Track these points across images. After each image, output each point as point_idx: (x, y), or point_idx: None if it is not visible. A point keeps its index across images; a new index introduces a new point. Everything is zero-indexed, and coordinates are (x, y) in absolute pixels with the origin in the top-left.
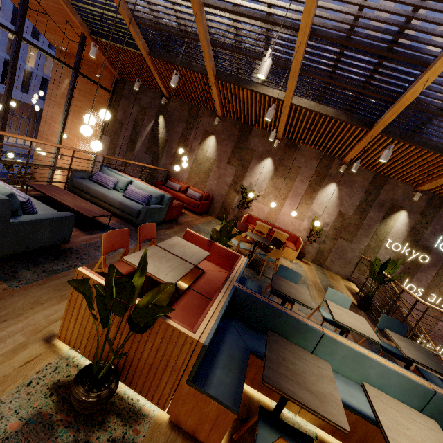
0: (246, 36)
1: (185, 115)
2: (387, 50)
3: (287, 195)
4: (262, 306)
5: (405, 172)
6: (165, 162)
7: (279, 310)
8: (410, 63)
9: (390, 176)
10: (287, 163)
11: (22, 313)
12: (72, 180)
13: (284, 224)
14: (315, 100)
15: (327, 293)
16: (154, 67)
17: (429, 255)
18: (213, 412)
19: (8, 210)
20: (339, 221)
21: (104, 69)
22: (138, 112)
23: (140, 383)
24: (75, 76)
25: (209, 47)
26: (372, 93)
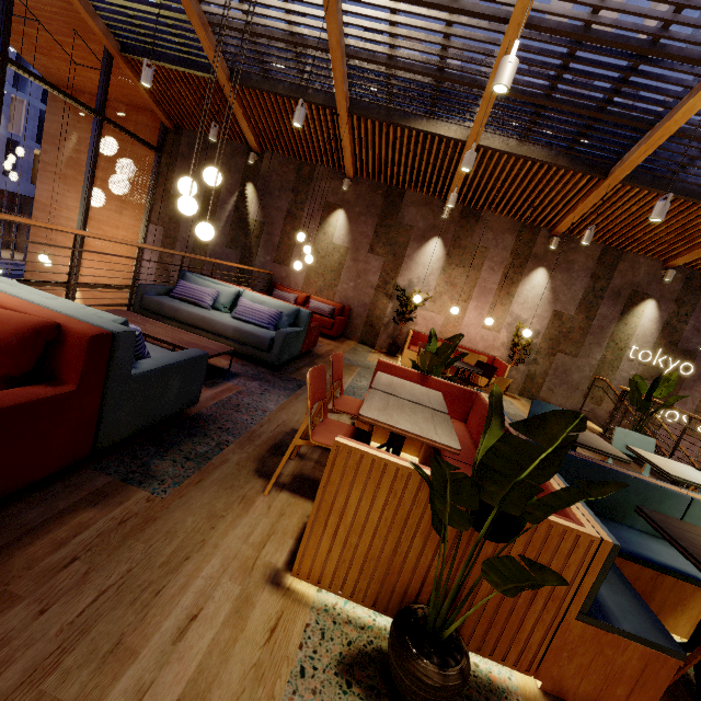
0: (410, 37)
1: (291, 180)
2: (649, 46)
3: (471, 294)
4: (582, 467)
5: (652, 239)
6: (264, 259)
7: (612, 470)
8: (682, 64)
9: (625, 249)
10: (466, 243)
11: (203, 539)
12: (142, 299)
13: (470, 340)
14: (518, 137)
15: (614, 436)
16: (237, 102)
17: (694, 362)
18: (634, 663)
19: (131, 352)
20: (555, 327)
21: (142, 112)
22: None
23: (477, 634)
24: (100, 125)
25: (343, 60)
26: (615, 118)
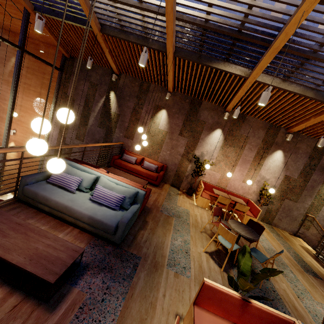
0: (224, 6)
1: (136, 91)
2: None
3: (237, 162)
4: None
5: None
6: (119, 135)
7: None
8: None
9: None
10: (236, 133)
11: None
12: (23, 189)
13: (235, 188)
14: (283, 77)
15: None
16: (105, 44)
17: None
18: None
19: None
20: (285, 184)
21: (52, 47)
22: (89, 88)
23: None
24: (21, 54)
25: (174, 21)
26: None
